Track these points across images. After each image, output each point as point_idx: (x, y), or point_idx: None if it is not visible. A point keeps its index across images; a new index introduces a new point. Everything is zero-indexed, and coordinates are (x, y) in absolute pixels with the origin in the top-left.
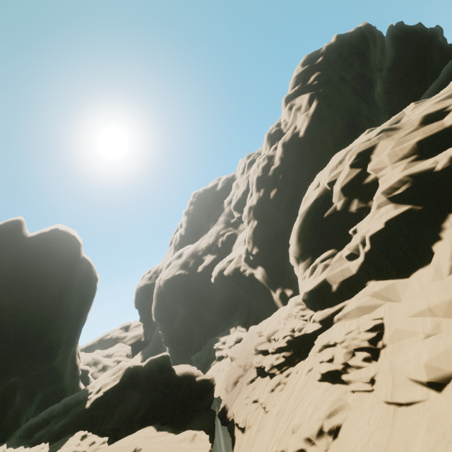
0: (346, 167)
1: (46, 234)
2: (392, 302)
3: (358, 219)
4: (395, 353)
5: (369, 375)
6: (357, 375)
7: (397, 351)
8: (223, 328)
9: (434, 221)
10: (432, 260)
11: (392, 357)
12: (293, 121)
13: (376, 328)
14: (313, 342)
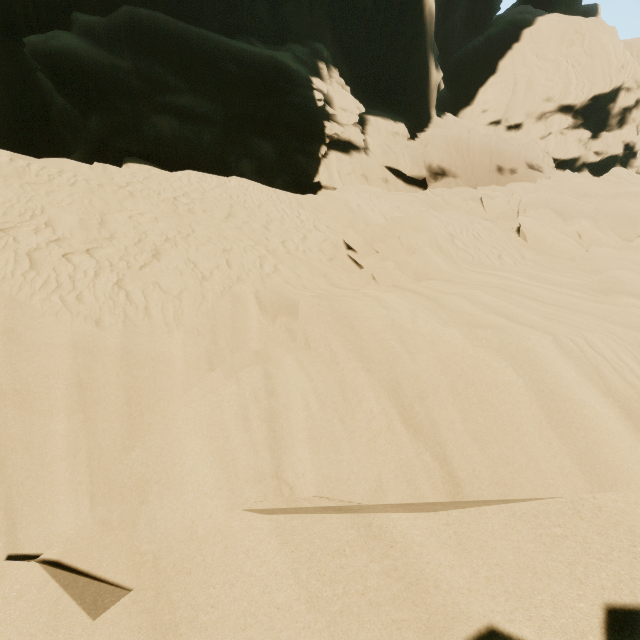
0: (638, 92)
1: None
2: None
3: (603, 127)
4: None
5: None
6: None
7: None
8: (228, 13)
9: (615, 163)
10: None
11: None
12: None
13: None
14: None
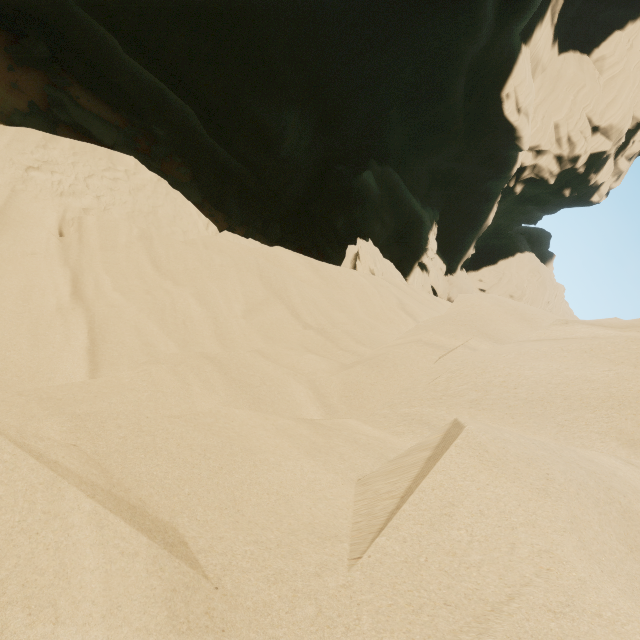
0: None
1: None
2: None
3: None
4: None
5: None
6: None
7: None
8: (416, 182)
9: None
10: None
11: None
12: (616, 170)
13: None
14: None
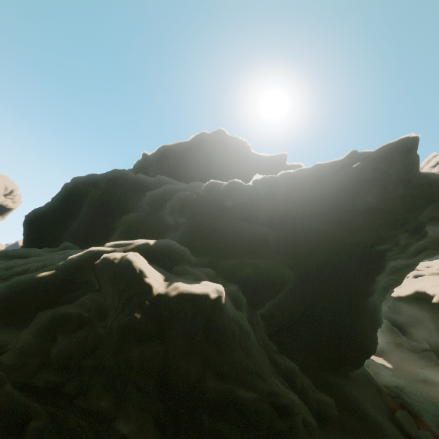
0: None
1: (295, 166)
2: None
3: None
4: None
5: None
6: None
7: None
8: None
9: None
10: None
11: None
12: None
13: None
14: None
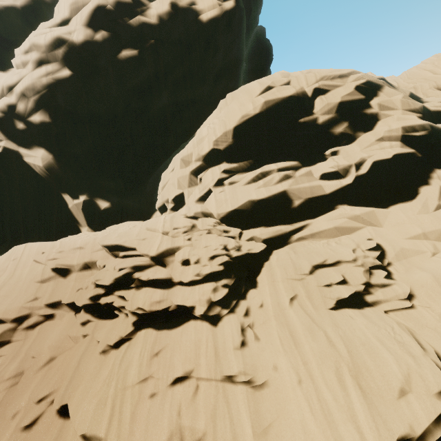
0: (351, 85)
1: None
2: (374, 226)
3: (332, 144)
4: (414, 269)
5: (409, 291)
6: (391, 293)
7: (413, 267)
8: None
9: (423, 170)
10: (418, 198)
11: (423, 271)
12: None
13: (377, 248)
14: (256, 265)
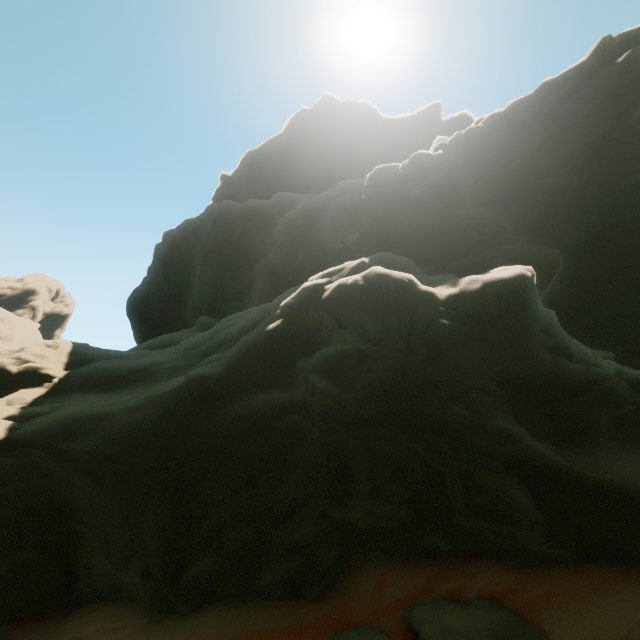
0: None
1: (456, 119)
2: None
3: None
4: None
5: None
6: None
7: None
8: None
9: None
10: None
11: None
12: None
13: None
14: None
